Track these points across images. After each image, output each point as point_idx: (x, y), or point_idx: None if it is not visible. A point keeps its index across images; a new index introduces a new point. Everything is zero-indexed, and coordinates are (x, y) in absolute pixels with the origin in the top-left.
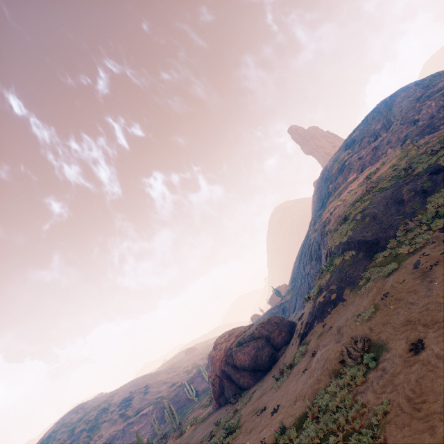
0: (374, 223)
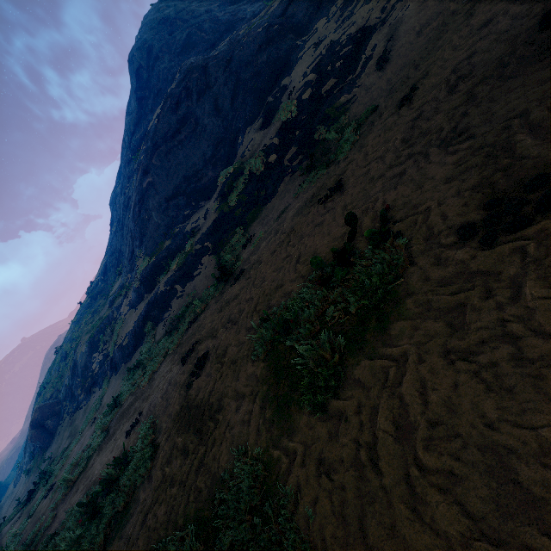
0: None
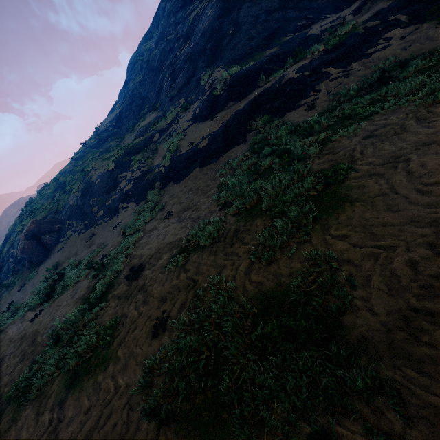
0: (0, 252)
